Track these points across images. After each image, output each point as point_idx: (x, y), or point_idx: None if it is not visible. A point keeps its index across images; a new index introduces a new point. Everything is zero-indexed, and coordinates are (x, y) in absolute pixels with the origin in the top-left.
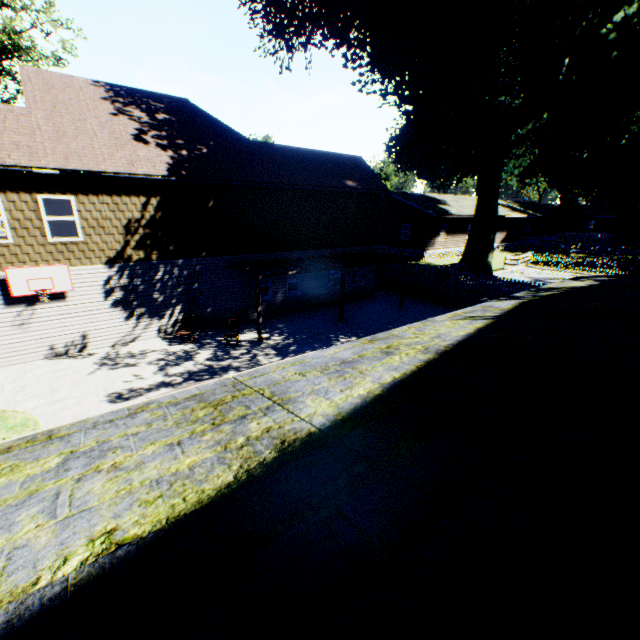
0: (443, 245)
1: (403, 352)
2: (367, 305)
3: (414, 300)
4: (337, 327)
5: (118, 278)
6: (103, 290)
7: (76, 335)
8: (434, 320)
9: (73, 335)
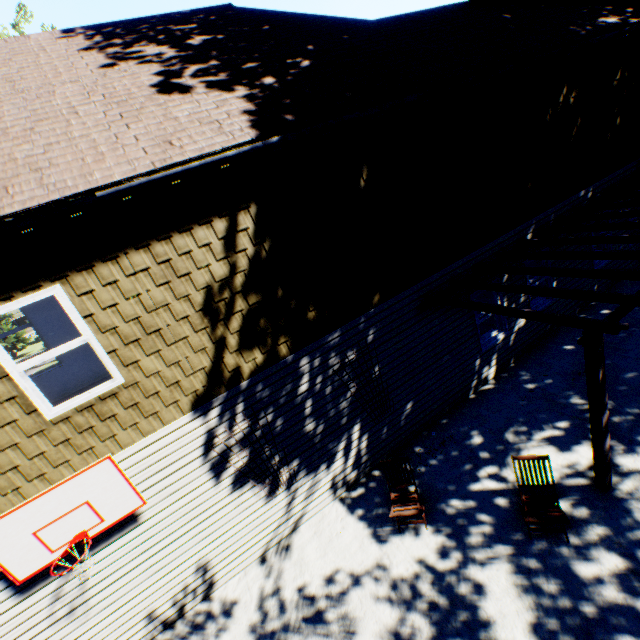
0: None
1: None
2: None
3: None
4: None
5: (226, 428)
6: (205, 465)
7: (185, 573)
8: None
9: (180, 576)
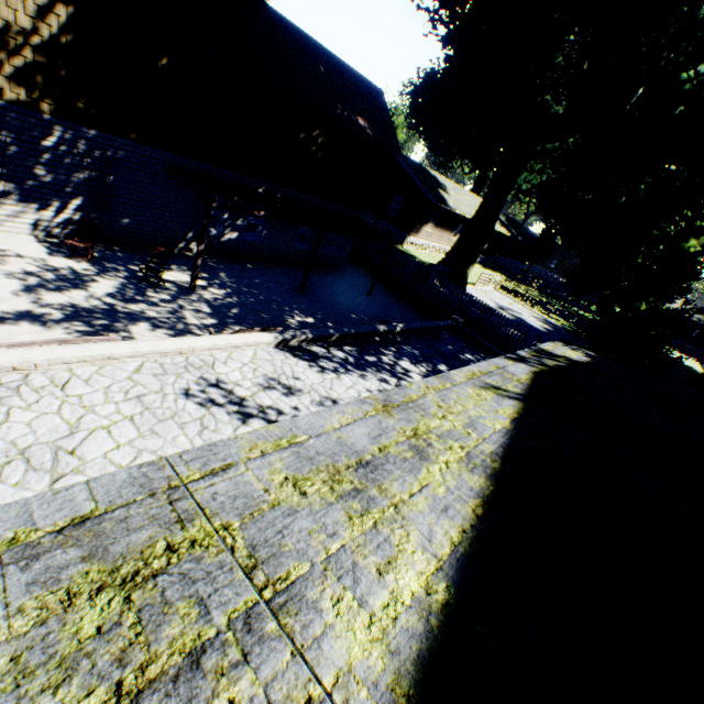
0: (428, 236)
1: (441, 457)
2: (333, 280)
3: (384, 290)
4: (294, 299)
5: None
6: None
7: None
8: (453, 379)
9: None
